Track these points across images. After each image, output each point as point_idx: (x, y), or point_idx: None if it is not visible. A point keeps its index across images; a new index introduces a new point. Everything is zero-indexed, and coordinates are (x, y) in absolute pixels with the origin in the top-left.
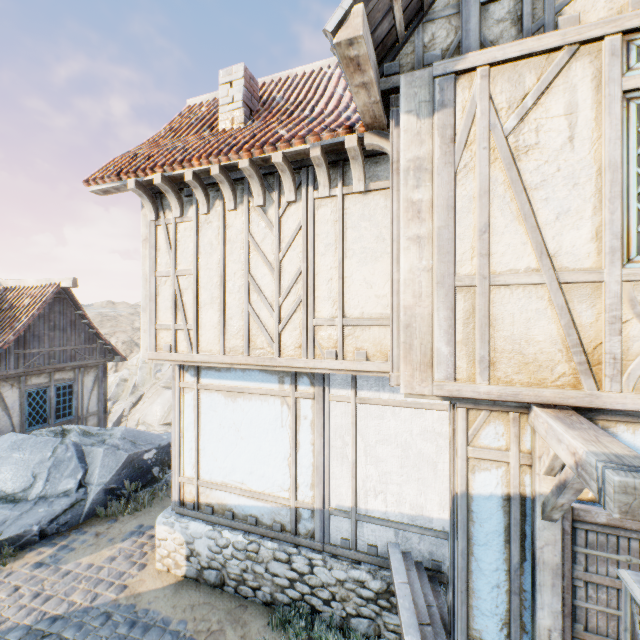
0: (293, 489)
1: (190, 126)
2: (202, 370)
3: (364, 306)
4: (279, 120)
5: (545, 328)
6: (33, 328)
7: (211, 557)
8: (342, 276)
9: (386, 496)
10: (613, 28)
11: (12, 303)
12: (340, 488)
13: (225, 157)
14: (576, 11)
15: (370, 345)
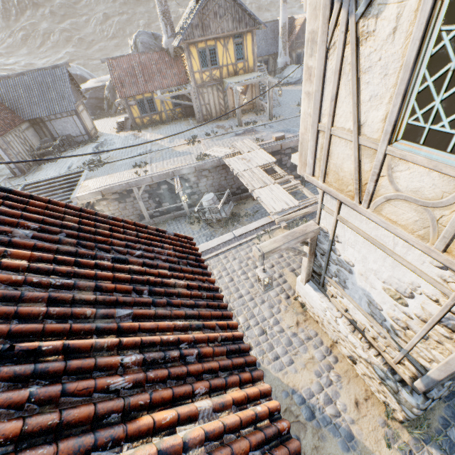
0: None
1: None
2: None
3: None
4: None
5: None
6: (298, 34)
7: None
8: None
9: None
10: None
11: (295, 25)
12: None
13: None
14: None
15: None
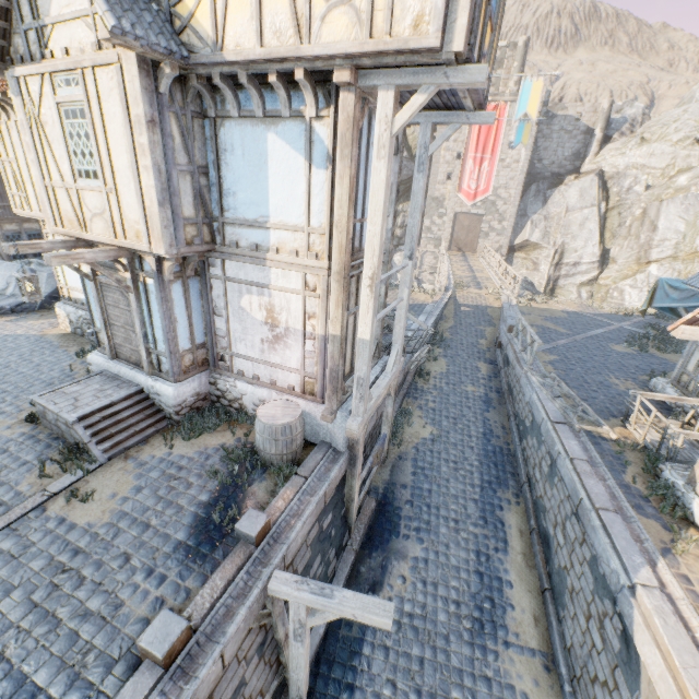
0: None
1: None
2: None
3: None
4: None
5: (70, 207)
6: None
7: (77, 323)
8: None
9: None
10: (46, 70)
11: None
12: None
13: None
14: (53, 47)
15: None
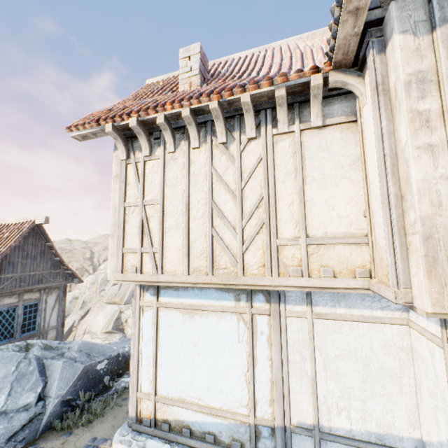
0: (252, 405)
1: (153, 92)
2: (161, 289)
3: (327, 226)
4: (232, 80)
5: None
6: (9, 257)
7: None
8: (304, 200)
9: (350, 413)
10: None
11: None
12: (300, 404)
13: (196, 100)
14: None
15: (335, 262)
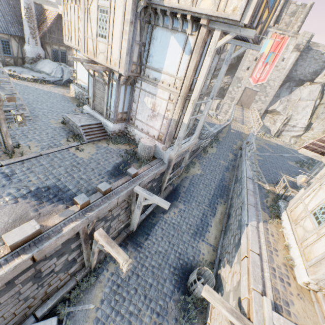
0: None
1: None
2: (77, 50)
3: None
4: None
5: (92, 47)
6: (52, 28)
7: (78, 94)
8: None
9: None
10: None
11: (47, 16)
12: None
13: None
14: None
15: None
